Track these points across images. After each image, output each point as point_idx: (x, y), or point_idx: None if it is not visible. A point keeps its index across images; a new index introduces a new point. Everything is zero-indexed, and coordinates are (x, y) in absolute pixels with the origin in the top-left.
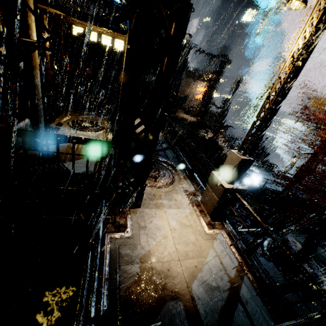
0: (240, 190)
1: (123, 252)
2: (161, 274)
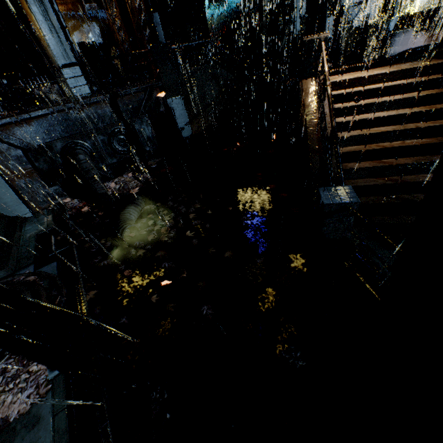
0: None
1: None
2: None
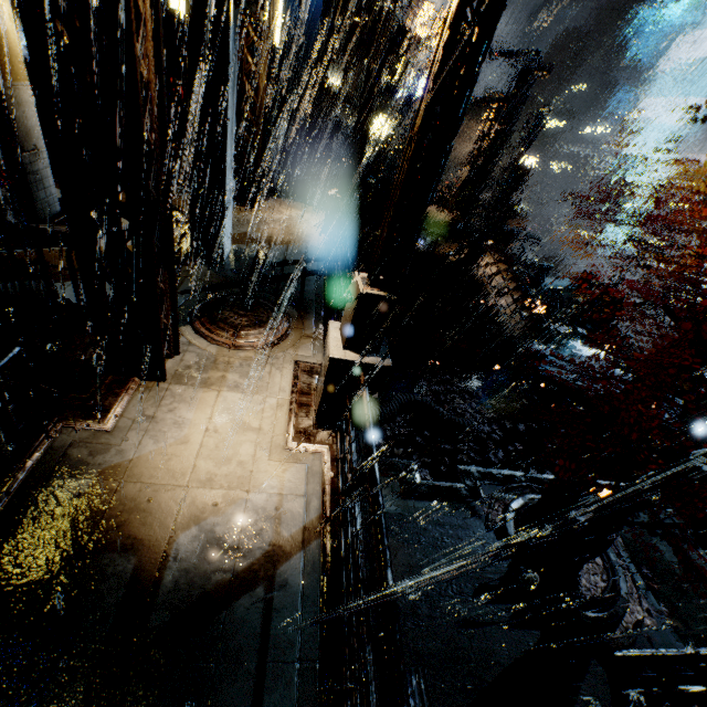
0: (371, 366)
1: (73, 455)
2: (128, 504)
